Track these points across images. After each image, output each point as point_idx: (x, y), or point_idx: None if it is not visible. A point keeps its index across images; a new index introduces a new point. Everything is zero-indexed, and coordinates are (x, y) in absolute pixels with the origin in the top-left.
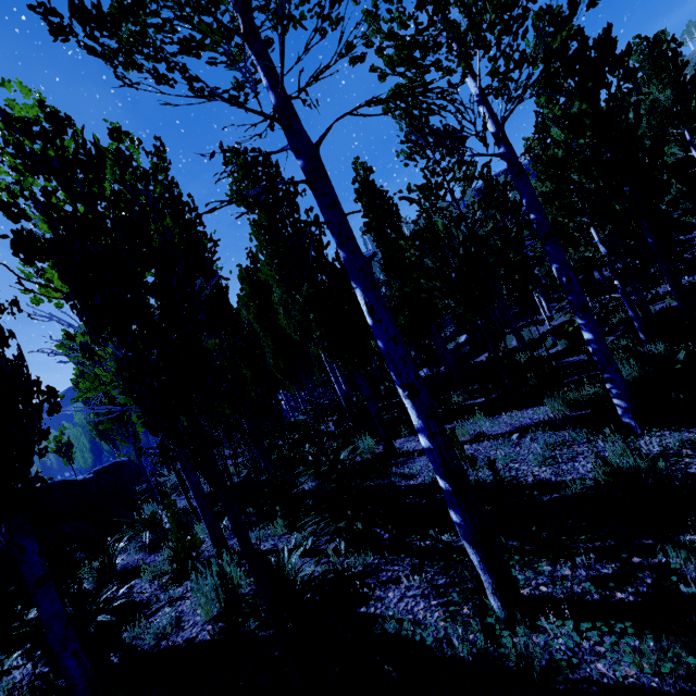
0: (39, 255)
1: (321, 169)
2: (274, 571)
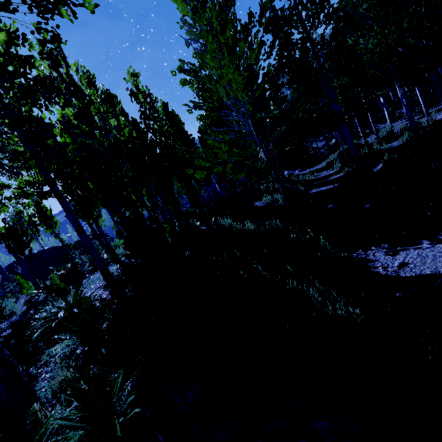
0: None
1: None
2: None
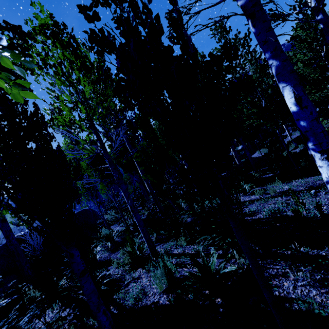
0: (107, 48)
1: (260, 3)
2: (202, 267)
